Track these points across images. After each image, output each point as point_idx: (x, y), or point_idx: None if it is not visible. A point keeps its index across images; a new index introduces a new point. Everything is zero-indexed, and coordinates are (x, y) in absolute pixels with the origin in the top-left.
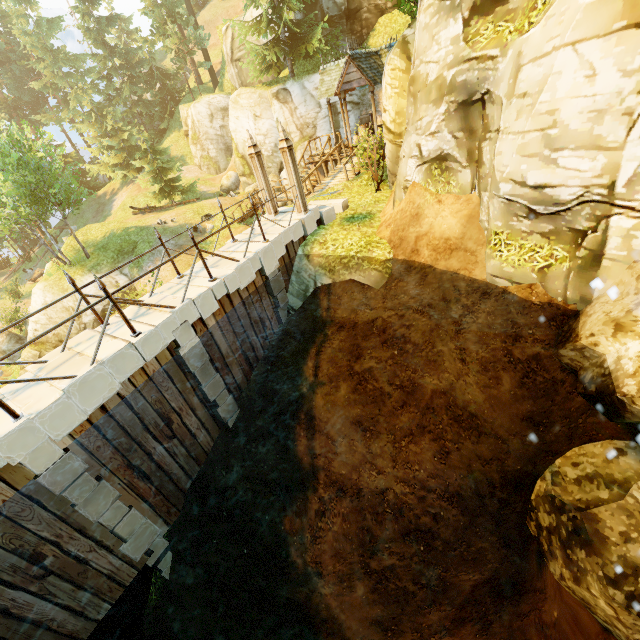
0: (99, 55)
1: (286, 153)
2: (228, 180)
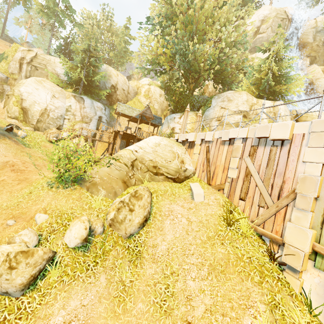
0: None
1: (200, 117)
2: None
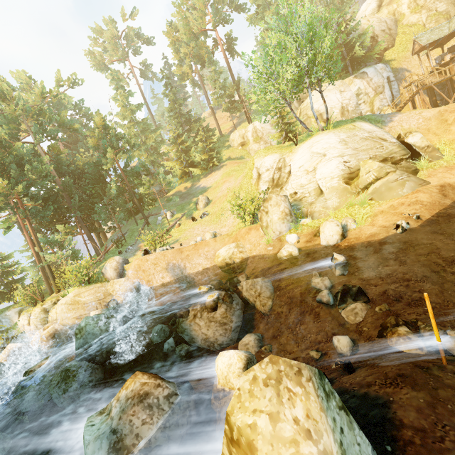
0: (174, 115)
1: None
2: None
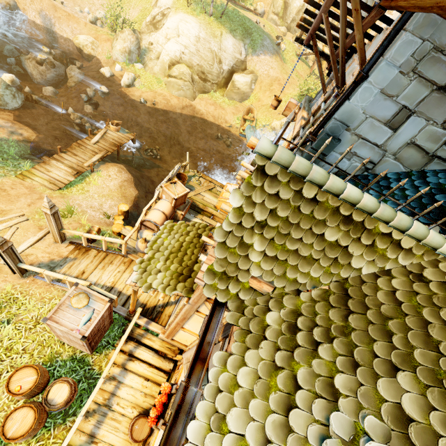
0: None
1: None
2: (261, 8)
